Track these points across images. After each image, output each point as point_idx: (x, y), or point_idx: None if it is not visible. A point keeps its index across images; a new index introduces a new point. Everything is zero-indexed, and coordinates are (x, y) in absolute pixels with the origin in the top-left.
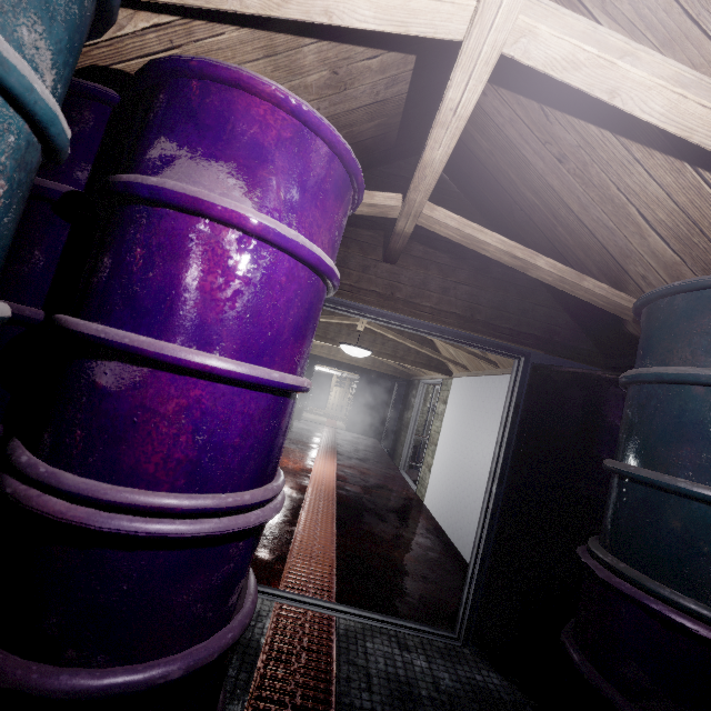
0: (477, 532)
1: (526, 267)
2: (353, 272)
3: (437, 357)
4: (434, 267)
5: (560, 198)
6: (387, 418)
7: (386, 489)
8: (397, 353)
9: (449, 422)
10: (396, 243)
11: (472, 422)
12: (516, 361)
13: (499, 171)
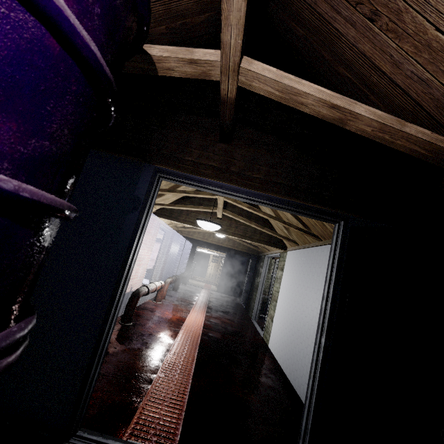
0: (308, 383)
1: (344, 118)
2: (195, 150)
3: (274, 235)
4: (263, 146)
5: (372, 63)
6: (244, 283)
7: (240, 335)
8: (246, 234)
9: (285, 284)
10: (224, 116)
11: (302, 283)
12: (336, 225)
13: (313, 55)
